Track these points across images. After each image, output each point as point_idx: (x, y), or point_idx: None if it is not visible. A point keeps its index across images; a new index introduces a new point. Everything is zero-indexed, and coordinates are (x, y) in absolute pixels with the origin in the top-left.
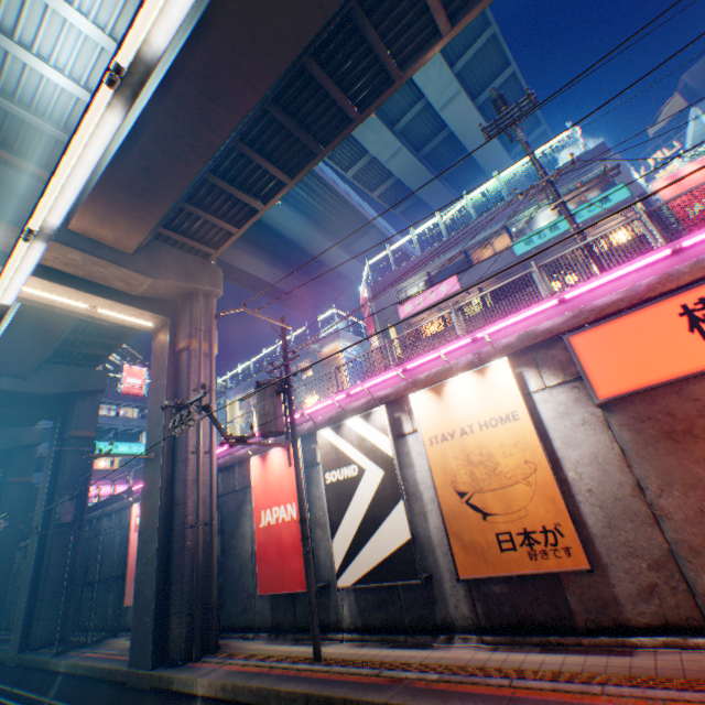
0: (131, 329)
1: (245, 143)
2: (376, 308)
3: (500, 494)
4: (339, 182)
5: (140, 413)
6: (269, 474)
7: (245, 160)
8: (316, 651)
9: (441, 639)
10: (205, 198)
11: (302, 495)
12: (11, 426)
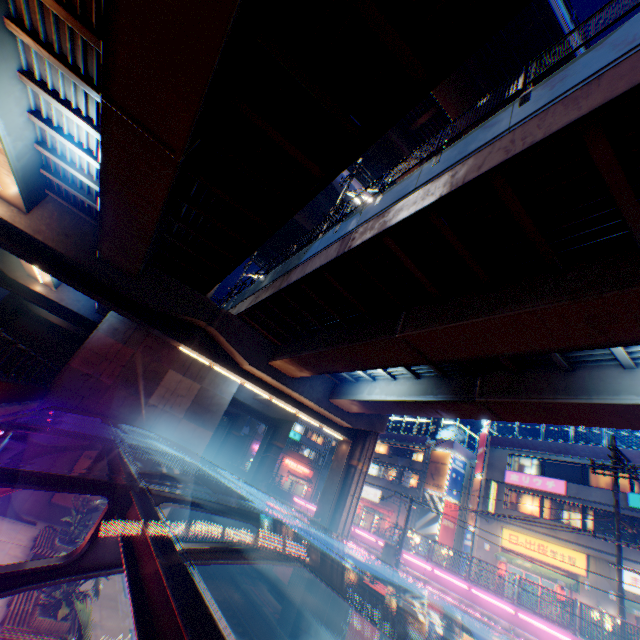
0: None
1: None
2: (487, 456)
3: None
4: None
5: None
6: None
7: None
8: None
9: None
10: None
11: None
12: None
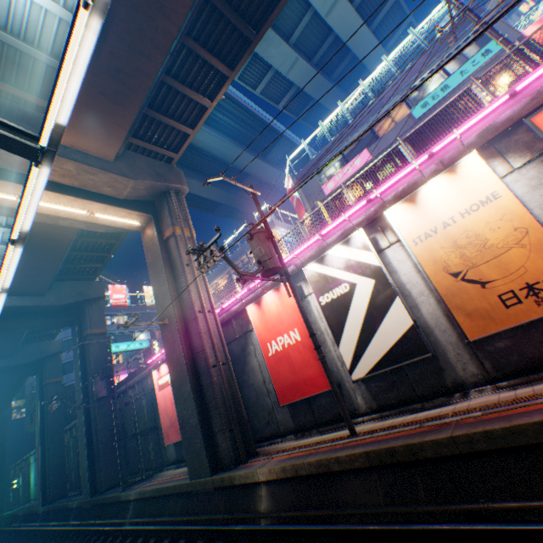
0: (117, 241)
1: (191, 40)
2: (303, 193)
3: (494, 263)
4: (249, 102)
5: (129, 319)
6: (266, 314)
7: (192, 58)
8: (351, 429)
9: (456, 397)
10: (162, 104)
11: (306, 316)
12: (37, 342)
